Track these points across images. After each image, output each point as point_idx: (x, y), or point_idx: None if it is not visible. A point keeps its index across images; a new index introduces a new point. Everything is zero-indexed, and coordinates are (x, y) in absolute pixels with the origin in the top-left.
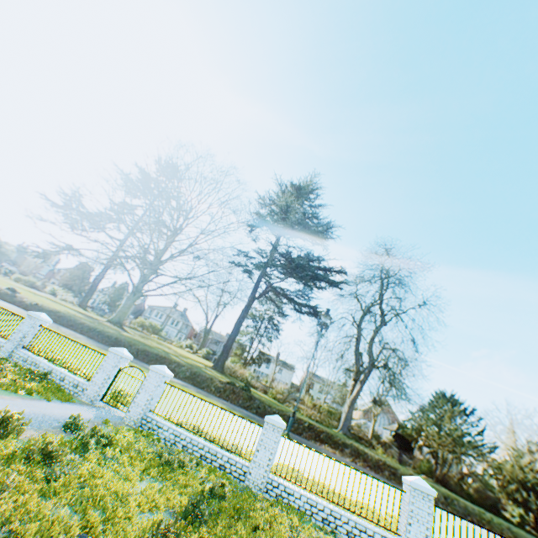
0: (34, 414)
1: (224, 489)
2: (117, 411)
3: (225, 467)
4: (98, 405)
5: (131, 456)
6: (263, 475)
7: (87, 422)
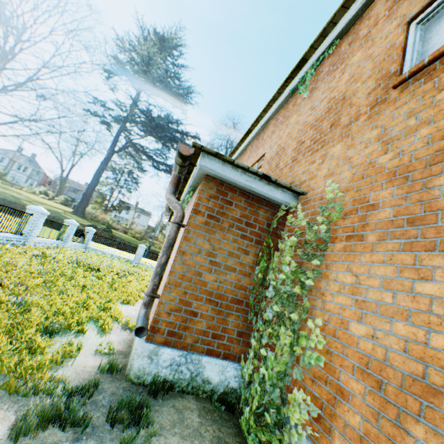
0: None
1: None
2: None
3: None
4: None
5: None
6: None
7: None
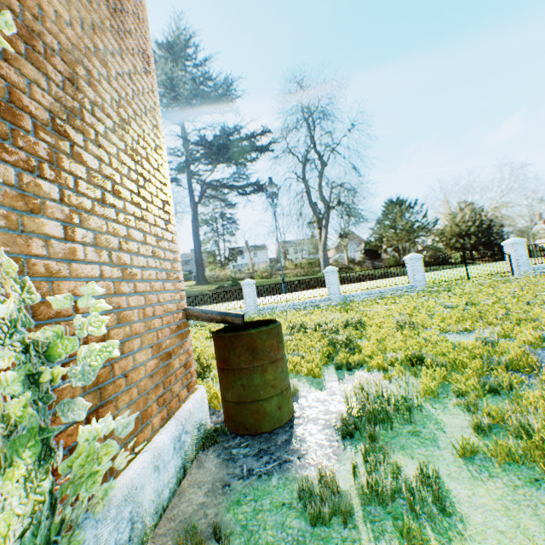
0: None
1: None
2: None
3: None
4: None
5: None
6: (254, 309)
7: None
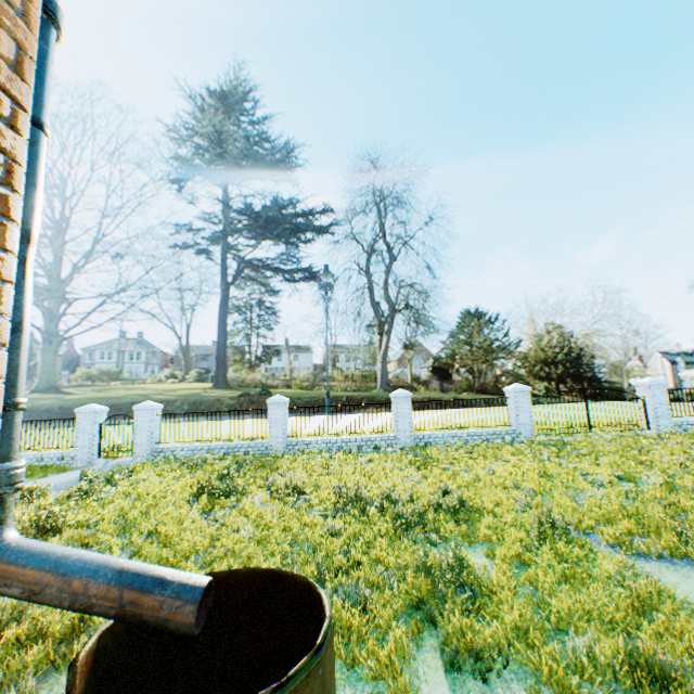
0: (44, 486)
1: (248, 459)
2: (122, 460)
3: (249, 452)
4: (99, 463)
5: (158, 474)
6: (282, 442)
7: (101, 470)
